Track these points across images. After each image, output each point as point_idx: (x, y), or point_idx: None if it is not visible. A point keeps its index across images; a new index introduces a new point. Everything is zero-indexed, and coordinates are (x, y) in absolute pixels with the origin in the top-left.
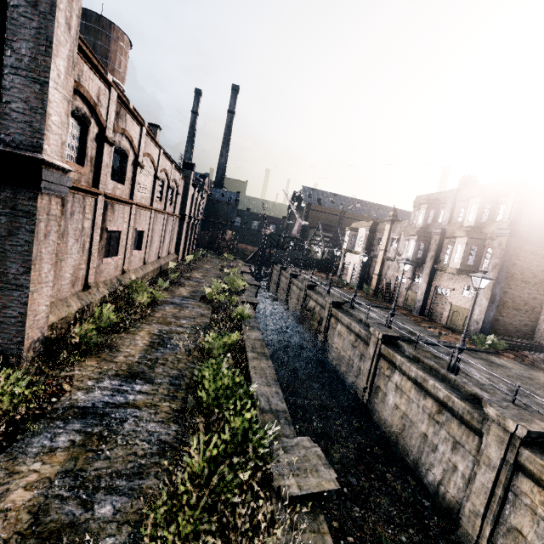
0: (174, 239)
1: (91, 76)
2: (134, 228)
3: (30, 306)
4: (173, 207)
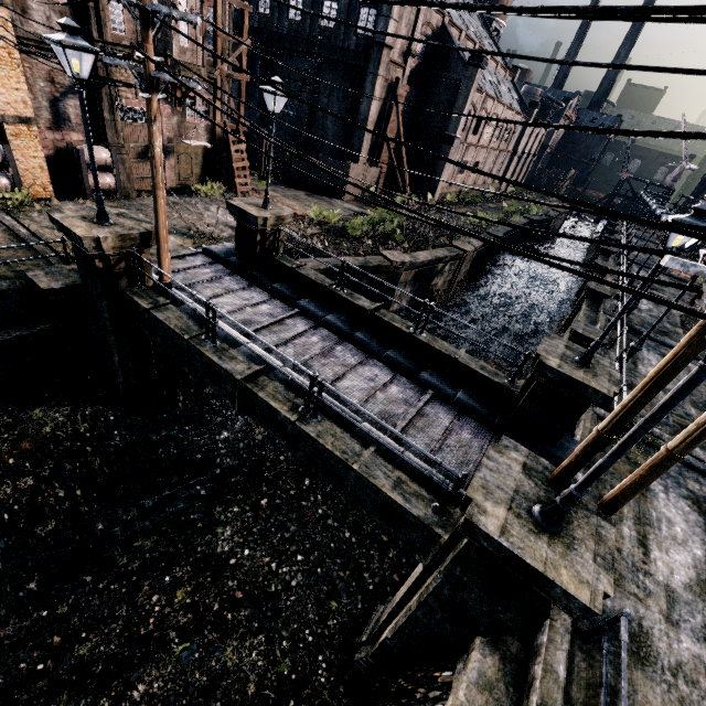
0: (501, 171)
1: (476, 95)
2: (475, 160)
3: (439, 183)
4: (507, 145)
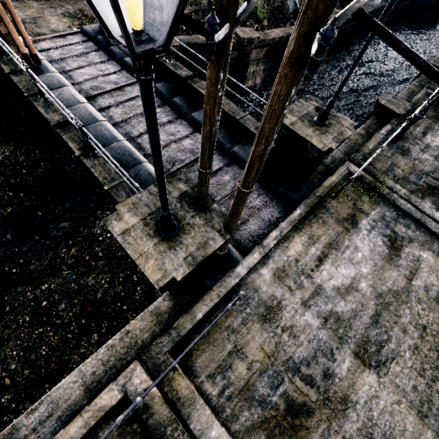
0: None
1: None
2: None
3: None
4: None
